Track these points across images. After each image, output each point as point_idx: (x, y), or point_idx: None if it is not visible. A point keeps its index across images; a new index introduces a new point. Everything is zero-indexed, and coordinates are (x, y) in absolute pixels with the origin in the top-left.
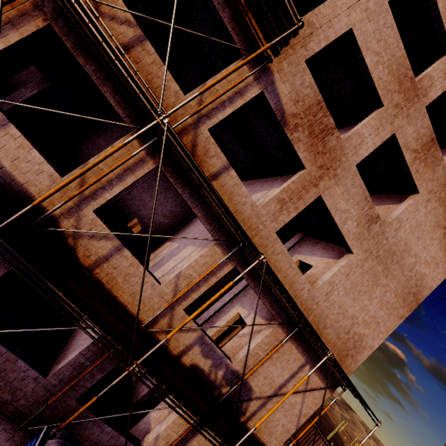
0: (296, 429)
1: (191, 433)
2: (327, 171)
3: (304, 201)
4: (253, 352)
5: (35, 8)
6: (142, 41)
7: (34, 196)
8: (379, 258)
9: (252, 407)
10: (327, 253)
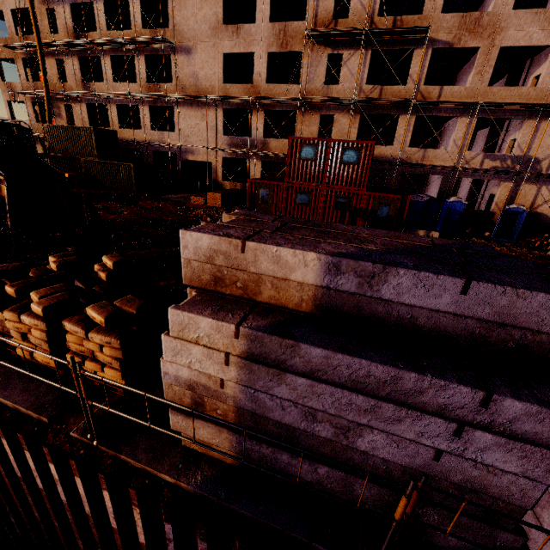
0: None
1: (514, 194)
2: (495, 33)
3: (492, 60)
4: (521, 142)
5: (355, 114)
6: (382, 88)
7: (390, 158)
8: None
9: (544, 165)
10: (547, 57)
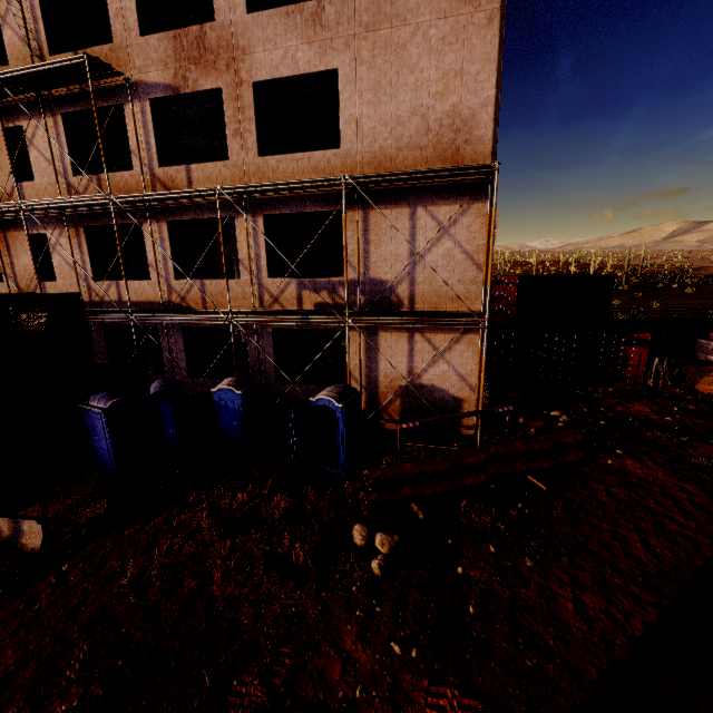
0: (483, 272)
1: (372, 352)
2: (236, 60)
3: (248, 107)
4: (349, 253)
5: (76, 228)
6: (100, 179)
7: (154, 301)
8: (371, 26)
9: (403, 293)
10: None
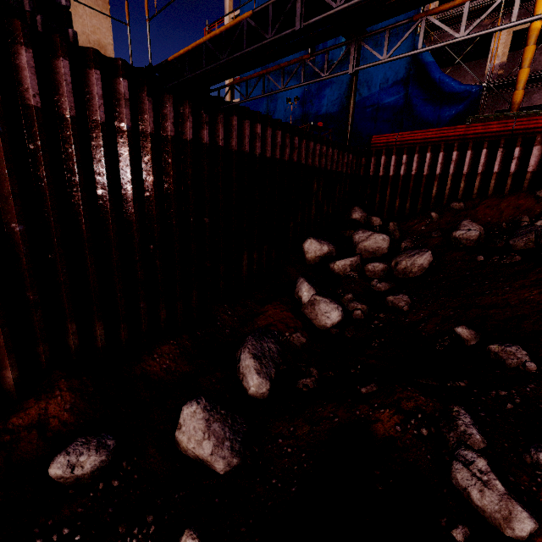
0: None
1: None
2: None
3: None
4: None
5: None
6: None
7: None
8: None
9: None
10: None
